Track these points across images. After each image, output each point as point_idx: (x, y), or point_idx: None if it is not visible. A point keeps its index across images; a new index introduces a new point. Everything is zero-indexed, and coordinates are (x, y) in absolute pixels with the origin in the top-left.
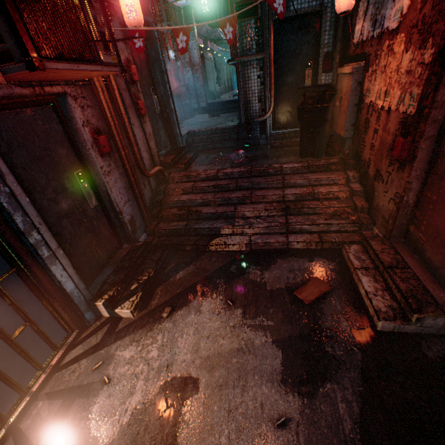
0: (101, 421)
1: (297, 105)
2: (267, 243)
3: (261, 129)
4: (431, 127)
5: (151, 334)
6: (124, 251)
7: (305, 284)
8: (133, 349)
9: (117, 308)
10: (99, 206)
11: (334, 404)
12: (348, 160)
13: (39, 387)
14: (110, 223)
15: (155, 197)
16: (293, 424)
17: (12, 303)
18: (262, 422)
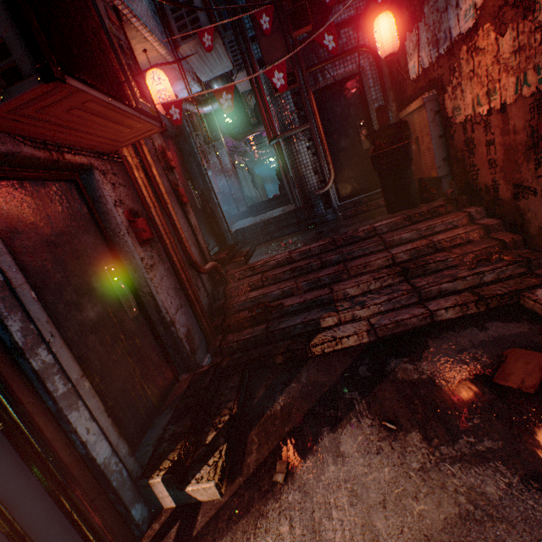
0: None
1: (369, 154)
2: (399, 321)
3: (324, 204)
4: None
5: (266, 526)
6: (183, 384)
7: (502, 362)
8: None
9: (188, 483)
10: (141, 315)
11: None
12: (457, 198)
13: None
14: (159, 342)
15: (213, 304)
16: None
17: None
18: None
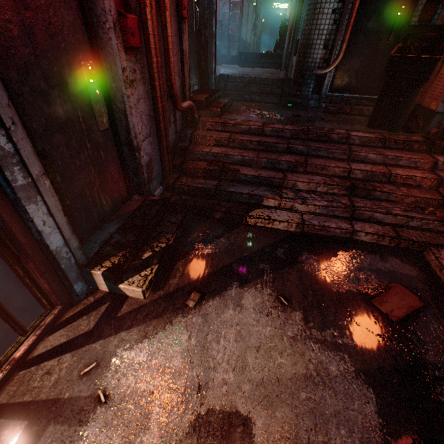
0: None
1: (392, 52)
2: (326, 227)
3: (315, 87)
4: None
5: (172, 330)
6: (134, 204)
7: (385, 291)
8: (144, 349)
9: (122, 283)
10: (110, 131)
11: None
12: (437, 141)
13: None
14: (122, 161)
15: (178, 143)
16: None
17: None
18: None
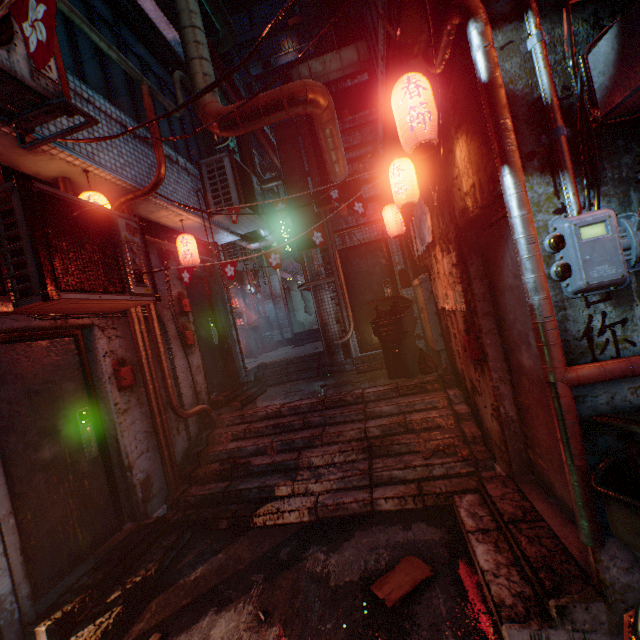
0: None
1: (371, 319)
2: (340, 503)
3: (344, 352)
4: (485, 320)
5: None
6: (123, 534)
7: (391, 568)
8: None
9: (68, 639)
10: (101, 457)
11: None
12: (445, 376)
13: None
14: (112, 485)
15: (193, 449)
16: None
17: None
18: None
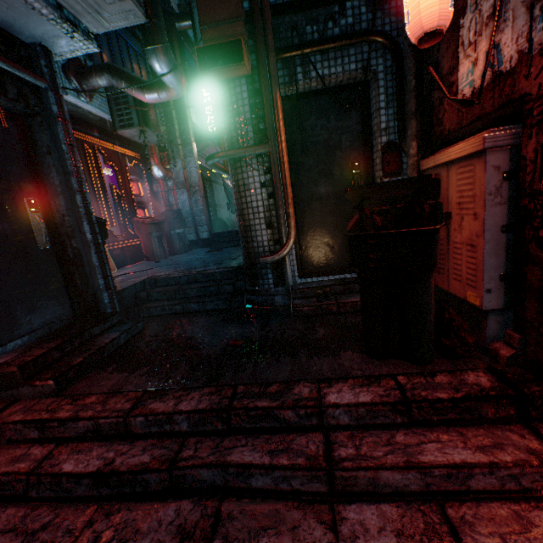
0: None
1: (347, 229)
2: None
3: (275, 276)
4: None
5: None
6: None
7: None
8: None
9: None
10: None
11: None
12: (530, 387)
13: None
14: None
15: None
16: None
17: None
18: None
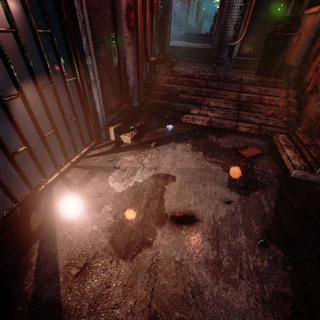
0: (115, 183)
1: (268, 32)
2: (222, 123)
3: (228, 53)
4: None
5: (144, 153)
6: (124, 107)
7: (246, 148)
8: (132, 157)
9: (121, 135)
10: (118, 67)
11: (259, 200)
12: (291, 82)
13: (75, 161)
14: (121, 84)
15: (146, 81)
16: (234, 203)
17: (71, 100)
18: (215, 199)
